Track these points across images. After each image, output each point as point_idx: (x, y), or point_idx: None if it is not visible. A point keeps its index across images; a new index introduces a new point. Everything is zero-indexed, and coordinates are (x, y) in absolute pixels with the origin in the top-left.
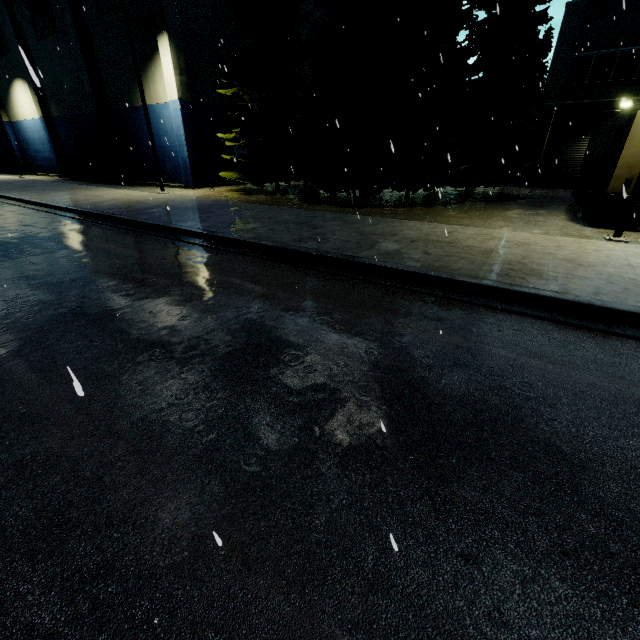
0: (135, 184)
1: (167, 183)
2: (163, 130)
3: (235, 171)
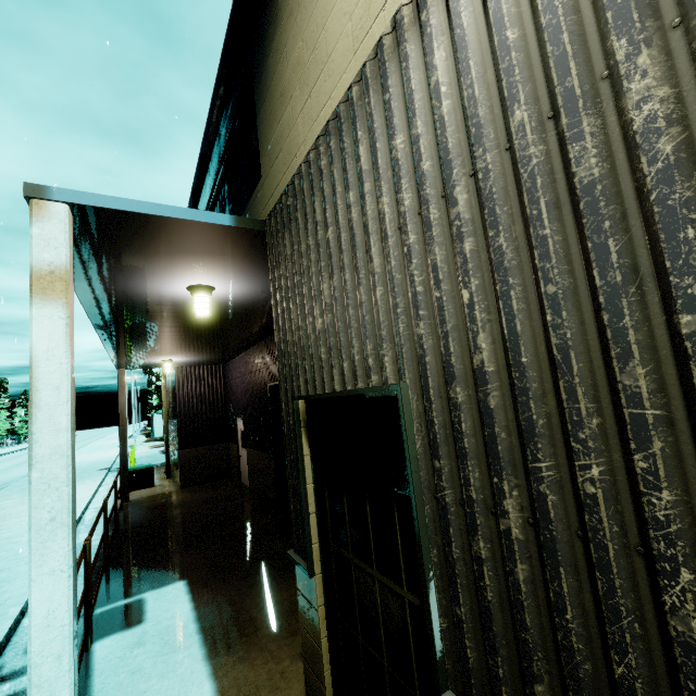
0: None
1: None
2: None
3: None
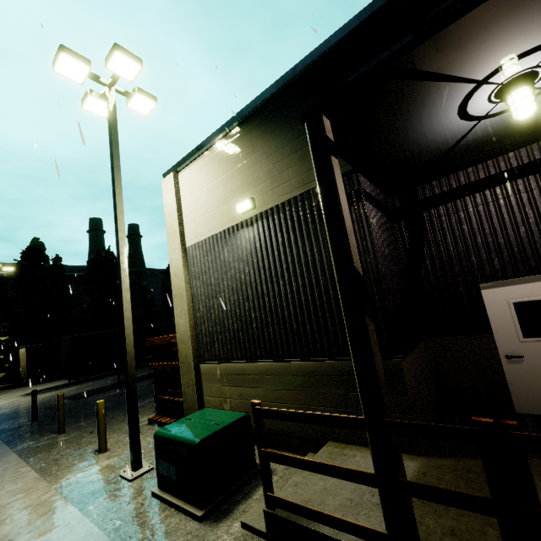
0: None
1: None
2: None
3: None
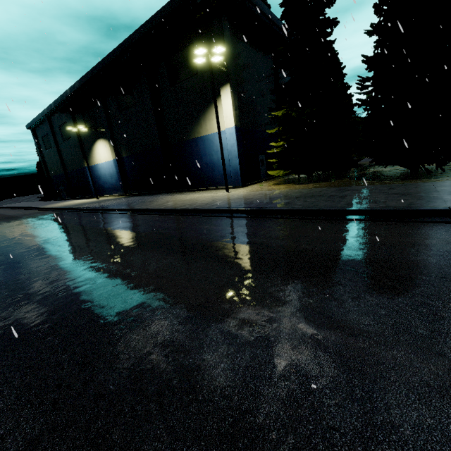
0: (186, 191)
1: (214, 187)
2: (214, 150)
3: (279, 169)
